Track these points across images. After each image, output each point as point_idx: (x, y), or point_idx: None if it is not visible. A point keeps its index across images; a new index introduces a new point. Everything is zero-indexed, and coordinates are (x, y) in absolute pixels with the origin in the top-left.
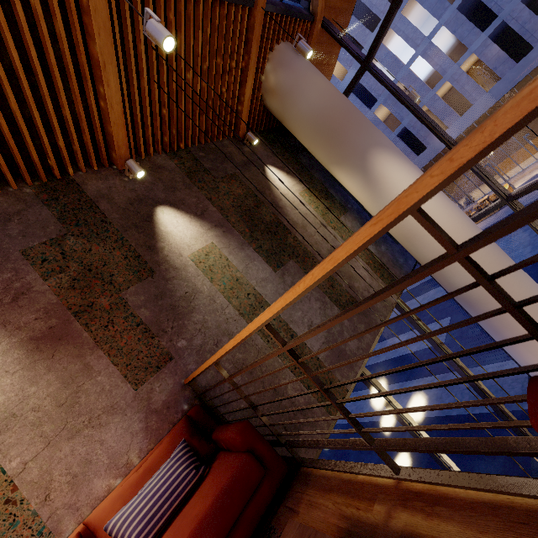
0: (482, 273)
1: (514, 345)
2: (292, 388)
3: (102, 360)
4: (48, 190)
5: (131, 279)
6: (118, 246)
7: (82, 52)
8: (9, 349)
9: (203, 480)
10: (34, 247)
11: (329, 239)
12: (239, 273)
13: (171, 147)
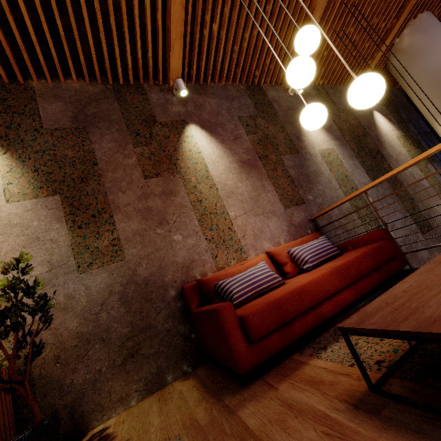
0: None
1: None
2: None
3: (270, 186)
4: (250, 89)
5: (286, 151)
6: (281, 131)
7: (308, 2)
8: (232, 161)
9: (341, 255)
10: (243, 117)
11: (416, 176)
12: (348, 173)
13: (314, 82)
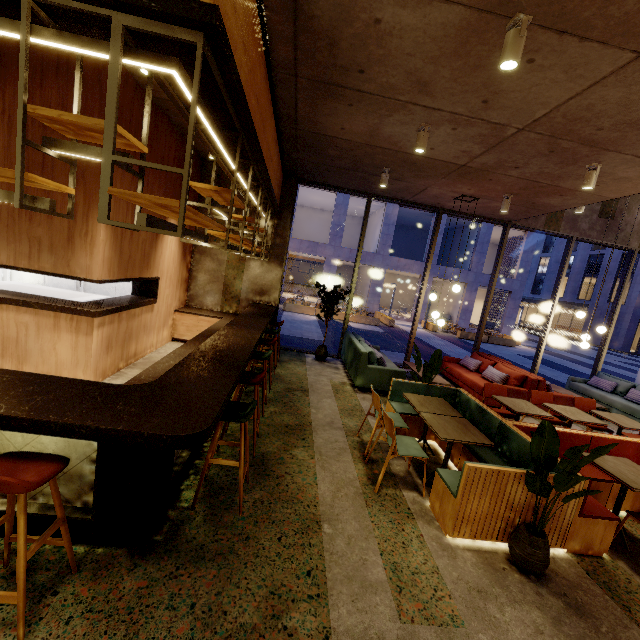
0: None
1: None
2: None
3: None
4: None
5: None
6: None
7: None
8: None
9: None
10: None
11: None
12: None
13: None
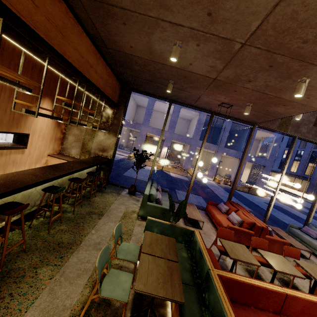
0: None
1: None
2: None
3: None
4: None
5: None
6: None
7: None
8: None
9: None
10: None
11: None
12: None
13: None
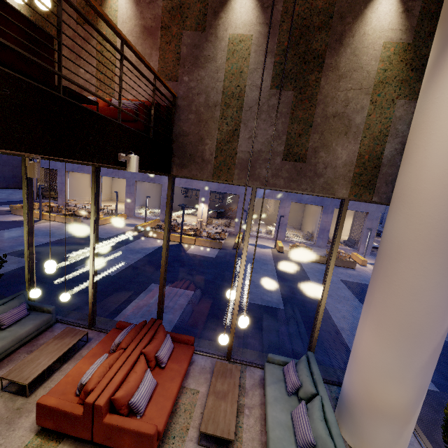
0: (58, 2)
1: (364, 305)
2: (209, 148)
3: (157, 57)
4: None
5: (192, 26)
6: (201, 1)
7: None
8: (137, 25)
9: None
10: None
11: (352, 106)
12: (247, 69)
13: None
